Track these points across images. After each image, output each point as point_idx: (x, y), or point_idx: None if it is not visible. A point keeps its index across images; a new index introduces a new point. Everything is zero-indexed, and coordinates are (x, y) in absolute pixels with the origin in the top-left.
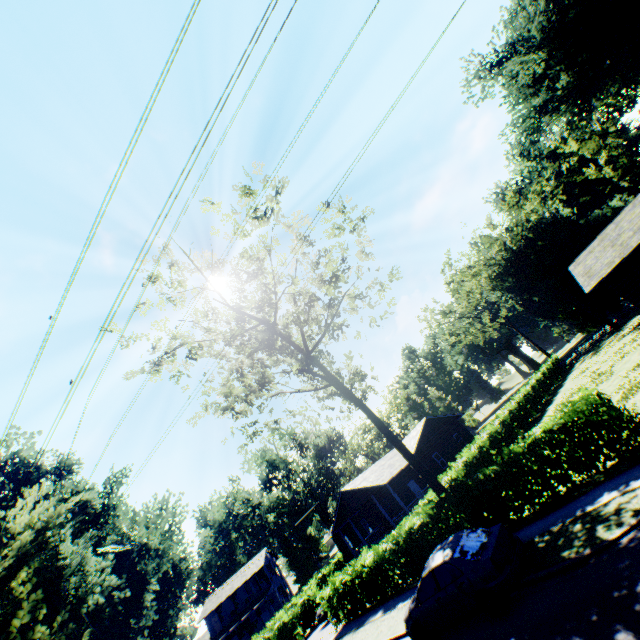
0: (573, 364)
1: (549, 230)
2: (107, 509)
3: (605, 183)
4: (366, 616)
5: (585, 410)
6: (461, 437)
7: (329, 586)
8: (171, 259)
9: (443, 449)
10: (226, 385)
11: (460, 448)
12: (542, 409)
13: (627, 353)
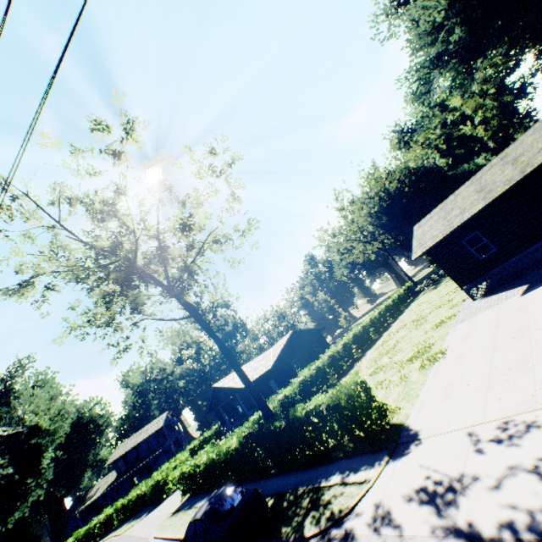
0: (420, 292)
1: (423, 178)
2: (8, 392)
3: (481, 138)
4: (198, 498)
5: (343, 399)
6: (319, 346)
7: (179, 470)
8: (12, 193)
9: (302, 357)
10: (88, 313)
11: (316, 356)
12: (381, 332)
13: (442, 305)
